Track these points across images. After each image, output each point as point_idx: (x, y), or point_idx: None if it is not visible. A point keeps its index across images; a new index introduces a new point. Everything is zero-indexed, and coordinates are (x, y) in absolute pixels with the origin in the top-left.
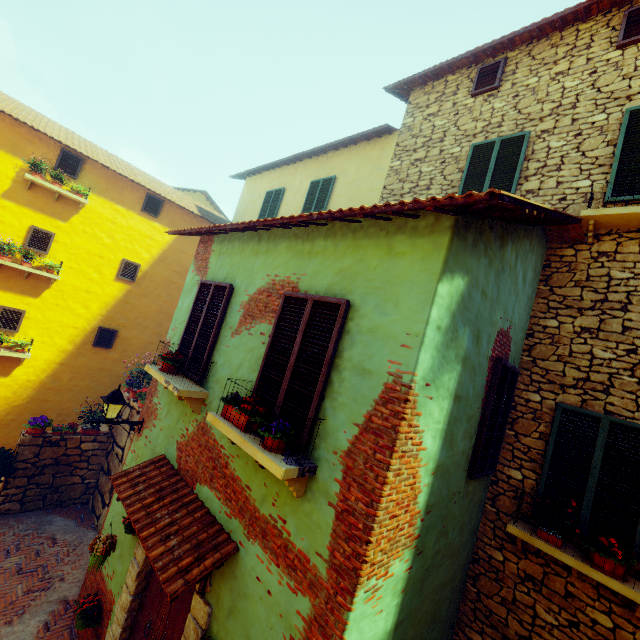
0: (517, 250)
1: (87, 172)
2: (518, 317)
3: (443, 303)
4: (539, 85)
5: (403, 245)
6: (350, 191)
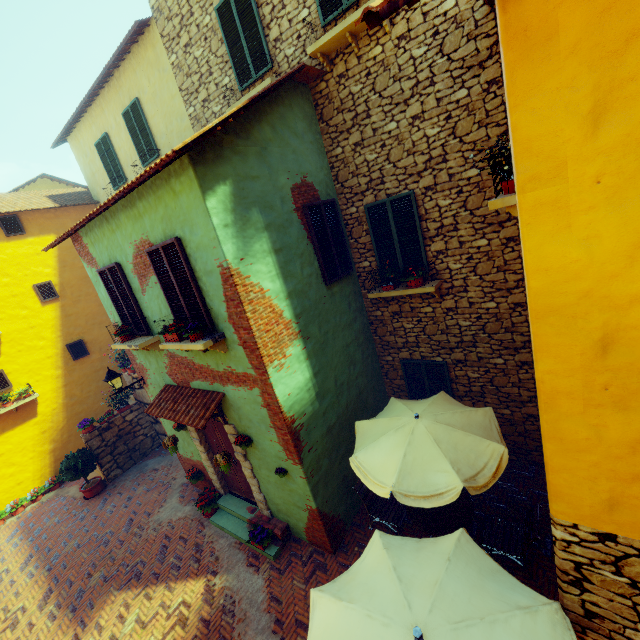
0: (270, 122)
1: None
2: (310, 164)
3: (218, 210)
4: None
5: (177, 186)
6: (158, 107)
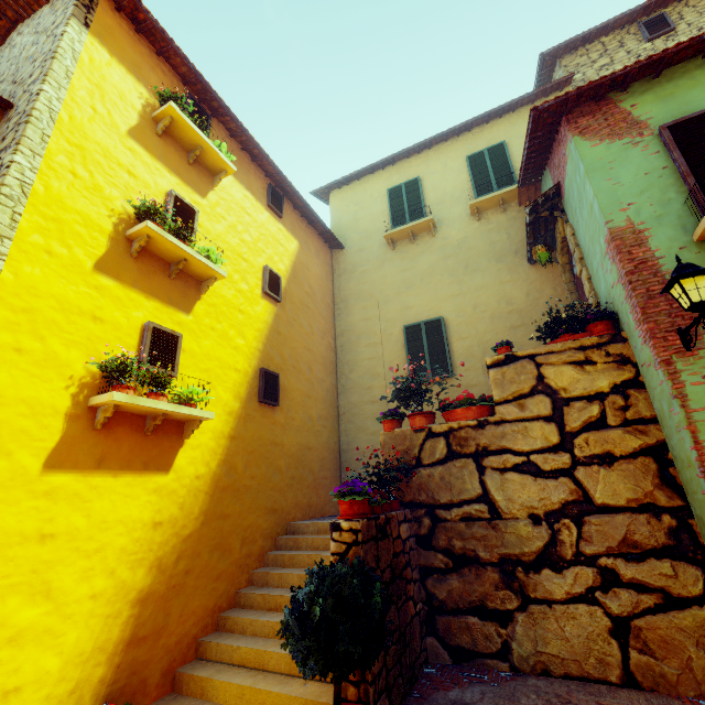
0: None
1: (213, 136)
2: None
3: None
4: None
5: None
6: None
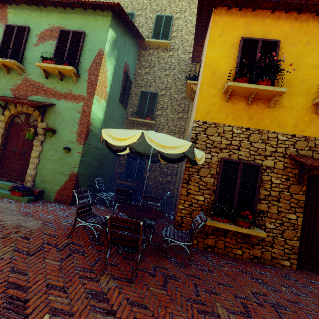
0: (129, 41)
1: None
2: (131, 65)
3: (110, 35)
4: None
5: (100, 19)
6: None
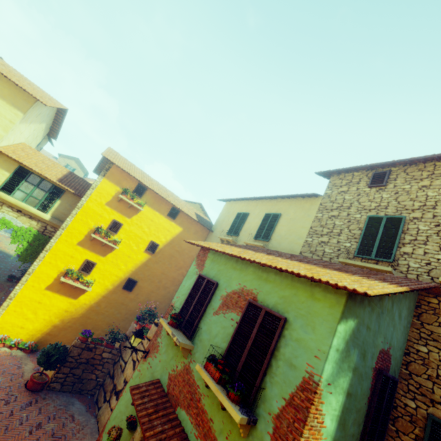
0: (393, 299)
1: (147, 194)
2: (396, 340)
3: (340, 335)
4: (411, 190)
5: (319, 294)
6: (289, 224)
